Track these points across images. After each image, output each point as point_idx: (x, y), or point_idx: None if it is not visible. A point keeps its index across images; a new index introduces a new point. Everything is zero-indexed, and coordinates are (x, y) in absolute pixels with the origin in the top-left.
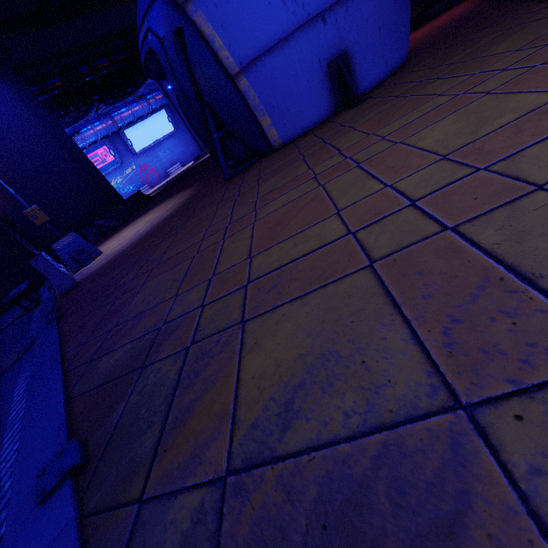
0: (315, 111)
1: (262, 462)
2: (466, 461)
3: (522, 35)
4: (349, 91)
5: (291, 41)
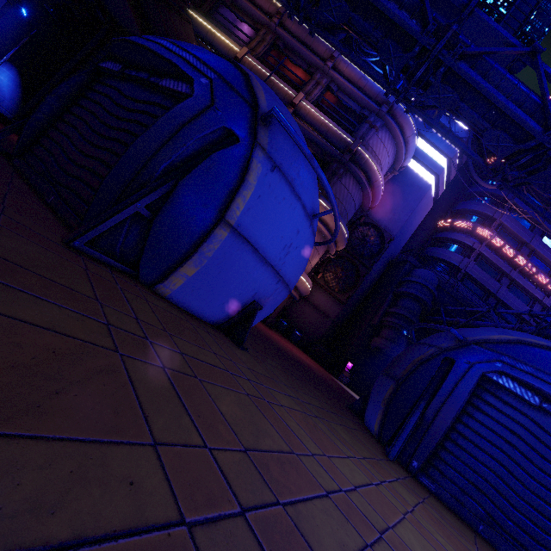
0: (215, 311)
1: None
2: None
3: (347, 435)
4: (243, 330)
5: (266, 266)
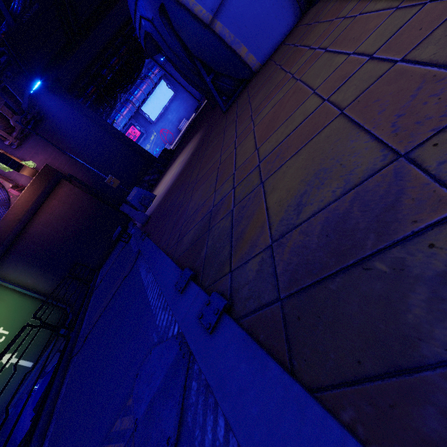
0: (282, 23)
1: (289, 231)
2: (402, 177)
3: None
4: None
5: None
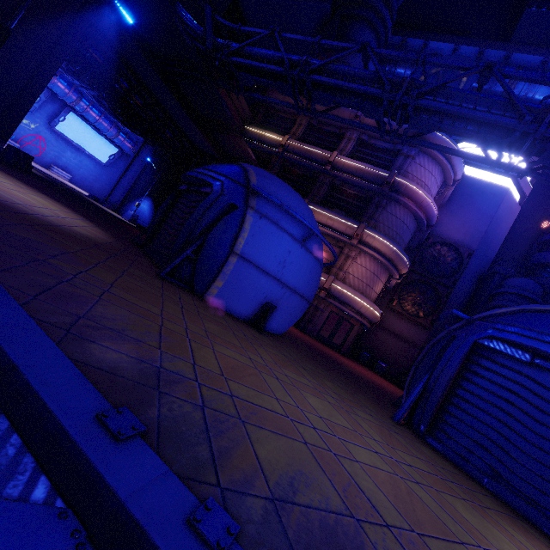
0: (241, 310)
1: (290, 502)
2: (360, 533)
3: (335, 387)
4: (263, 322)
5: (267, 276)
